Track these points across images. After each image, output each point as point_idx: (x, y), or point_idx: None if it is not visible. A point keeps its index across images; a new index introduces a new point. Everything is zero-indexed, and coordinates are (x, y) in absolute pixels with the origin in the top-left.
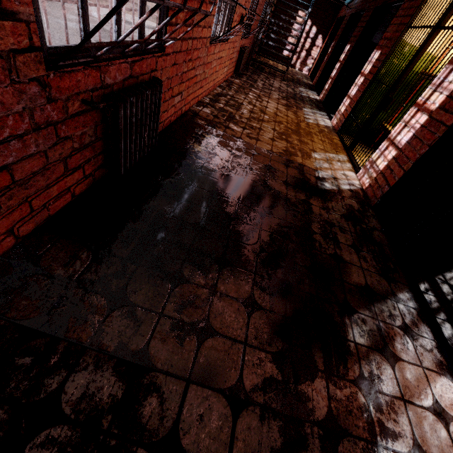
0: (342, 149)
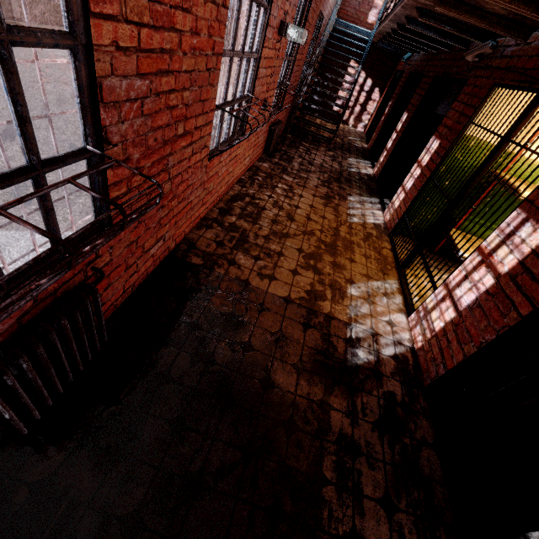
0: (392, 268)
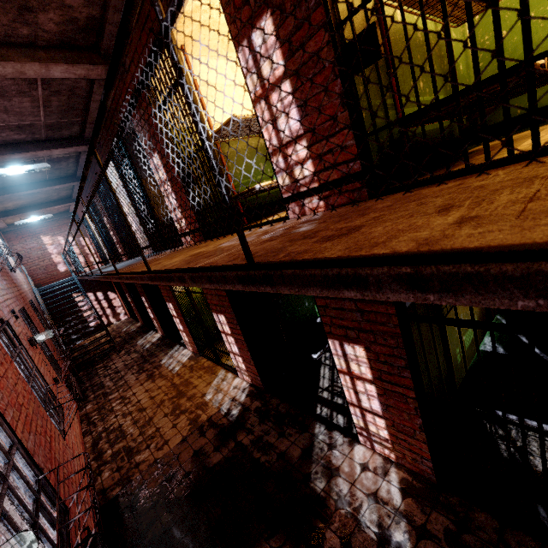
0: (215, 367)
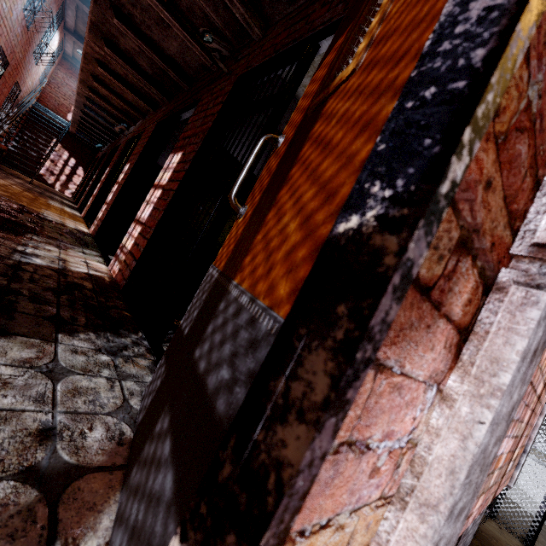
0: (83, 222)
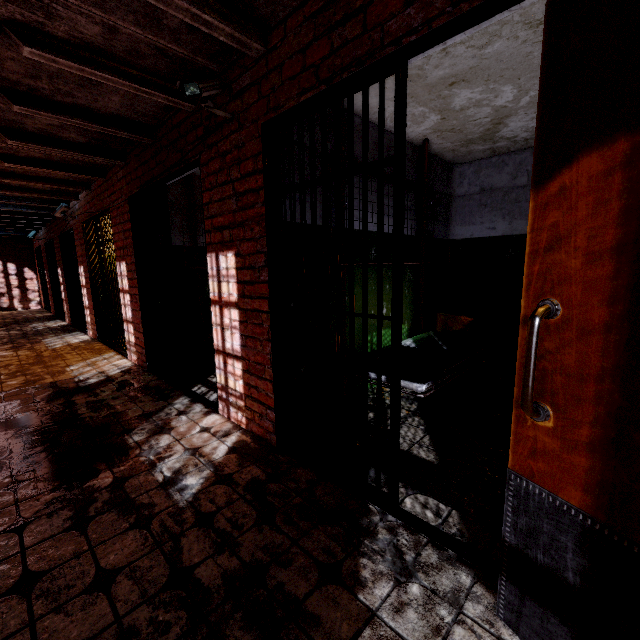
0: (107, 350)
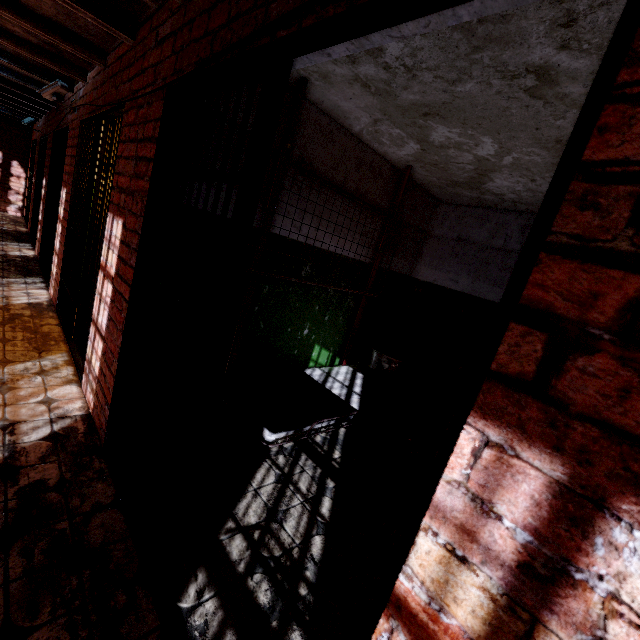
0: (59, 342)
